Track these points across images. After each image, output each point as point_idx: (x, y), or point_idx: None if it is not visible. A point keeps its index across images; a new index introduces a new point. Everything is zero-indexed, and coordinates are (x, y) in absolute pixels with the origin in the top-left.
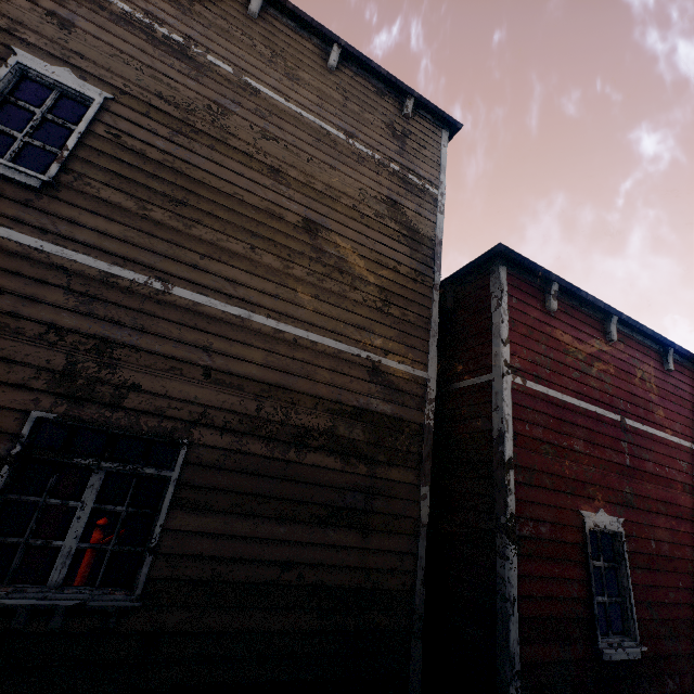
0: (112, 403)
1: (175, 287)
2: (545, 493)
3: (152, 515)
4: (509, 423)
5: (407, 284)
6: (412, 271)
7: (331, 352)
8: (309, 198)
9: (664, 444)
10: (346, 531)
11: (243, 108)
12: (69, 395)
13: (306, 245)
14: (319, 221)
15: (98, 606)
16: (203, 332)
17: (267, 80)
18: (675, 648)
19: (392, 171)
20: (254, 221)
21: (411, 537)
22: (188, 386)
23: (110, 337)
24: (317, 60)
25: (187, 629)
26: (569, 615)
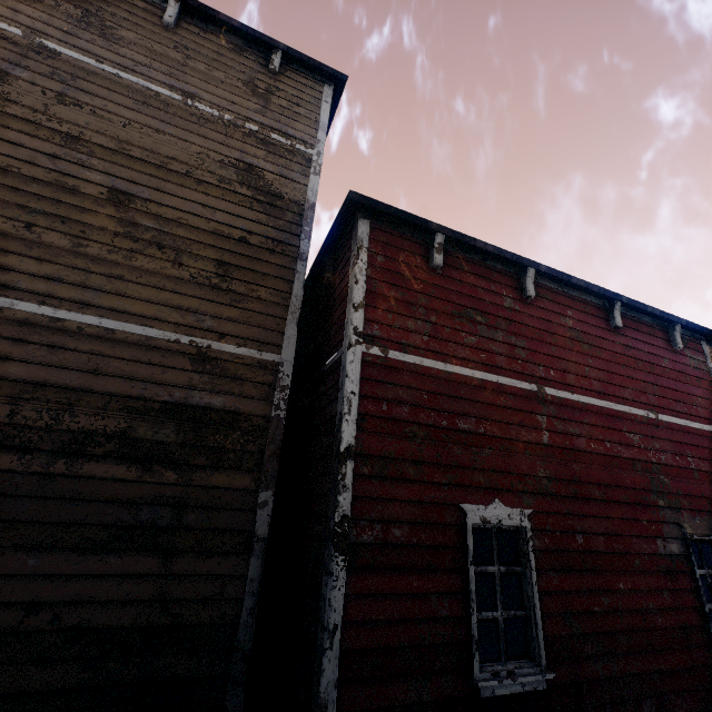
0: None
1: None
2: (407, 487)
3: None
4: (352, 403)
5: (259, 256)
6: (269, 241)
7: (135, 340)
8: (122, 167)
9: (605, 414)
10: (137, 556)
11: (34, 73)
12: None
13: (111, 219)
14: (133, 191)
15: None
16: None
17: (73, 42)
18: (607, 670)
19: (247, 132)
20: (34, 196)
21: (241, 555)
22: None
23: None
24: (149, 18)
25: None
26: (431, 640)
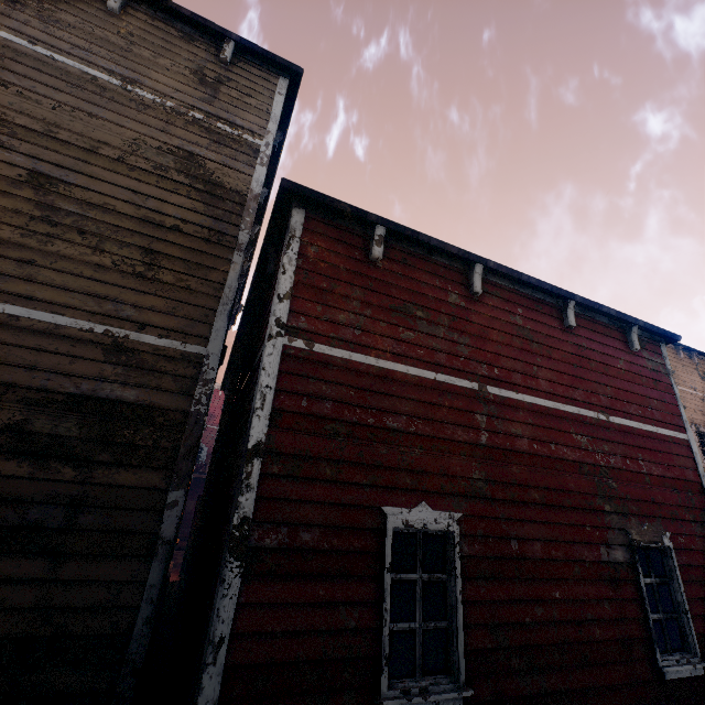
0: None
1: None
2: (322, 487)
3: None
4: (267, 397)
5: (192, 245)
6: (205, 230)
7: (42, 328)
8: (46, 150)
9: (551, 415)
10: (20, 559)
11: None
12: None
13: (28, 202)
14: (56, 175)
15: None
16: None
17: (4, 22)
18: (535, 686)
19: (190, 120)
20: None
21: (142, 559)
22: None
23: None
24: (93, 2)
25: None
26: (335, 655)
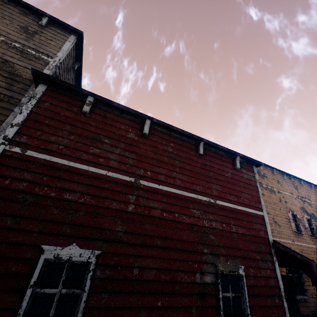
0: None
1: None
2: (0, 232)
3: None
4: None
5: None
6: (2, 95)
7: None
8: None
9: (179, 198)
10: None
11: None
12: None
13: None
14: None
15: None
16: None
17: None
18: None
19: (12, 46)
20: None
21: None
22: None
23: None
24: None
25: None
26: None
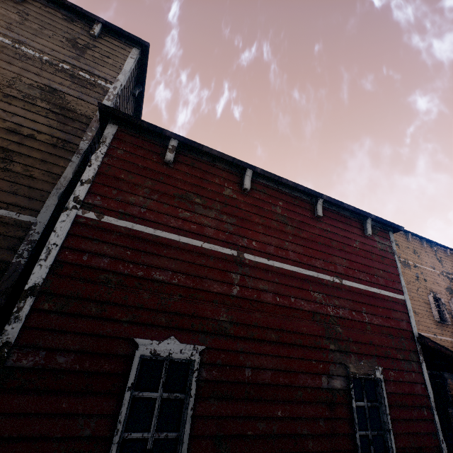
0: None
1: None
2: (85, 321)
3: None
4: (52, 252)
5: (41, 148)
6: (54, 139)
7: None
8: None
9: (295, 277)
10: None
11: None
12: None
13: None
14: None
15: None
16: None
17: None
18: None
19: (59, 69)
20: None
21: None
22: None
23: None
24: None
25: None
26: None
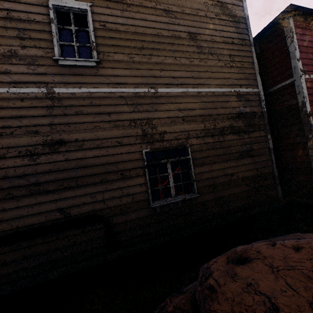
0: (161, 140)
1: (158, 89)
2: None
3: (186, 171)
4: (306, 97)
5: (239, 48)
6: (239, 40)
7: (220, 94)
8: (186, 20)
9: None
10: (246, 159)
11: None
12: (148, 142)
13: (194, 47)
14: (194, 31)
15: (188, 198)
16: (175, 103)
17: None
18: None
19: None
20: (170, 44)
21: (268, 154)
22: (179, 126)
23: (148, 117)
24: None
25: (212, 198)
26: None
